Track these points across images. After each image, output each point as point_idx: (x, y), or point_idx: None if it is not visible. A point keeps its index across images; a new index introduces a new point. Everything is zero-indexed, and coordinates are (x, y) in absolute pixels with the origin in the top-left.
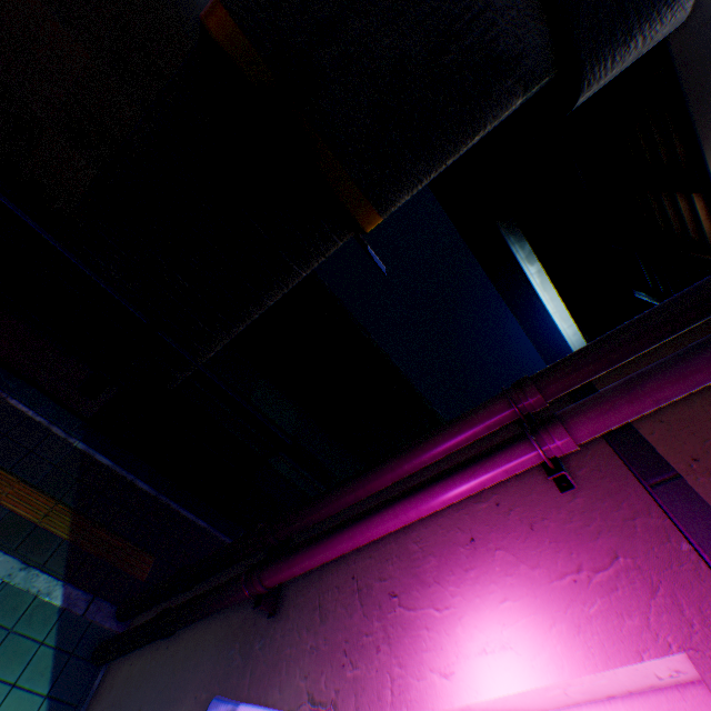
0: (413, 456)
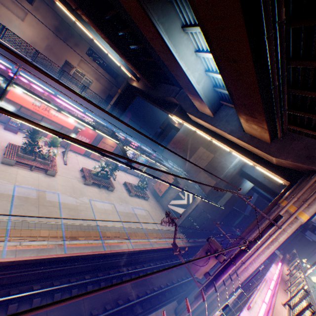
0: (314, 249)
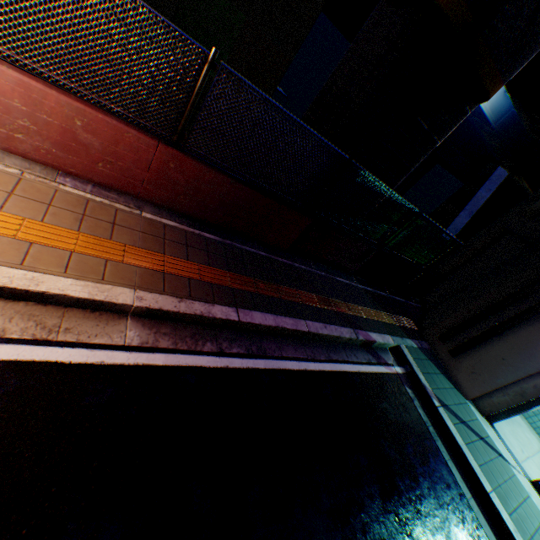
0: None
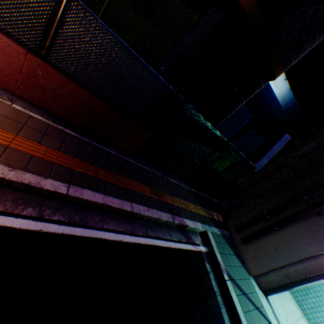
0: None
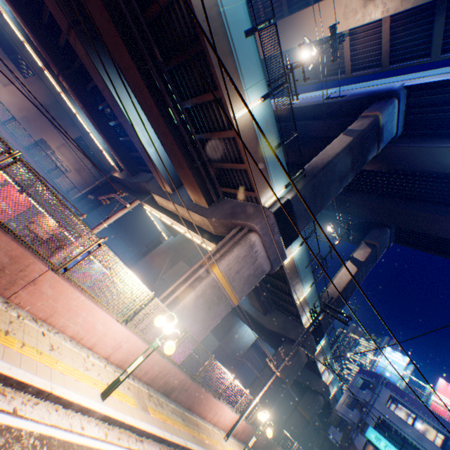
0: None
